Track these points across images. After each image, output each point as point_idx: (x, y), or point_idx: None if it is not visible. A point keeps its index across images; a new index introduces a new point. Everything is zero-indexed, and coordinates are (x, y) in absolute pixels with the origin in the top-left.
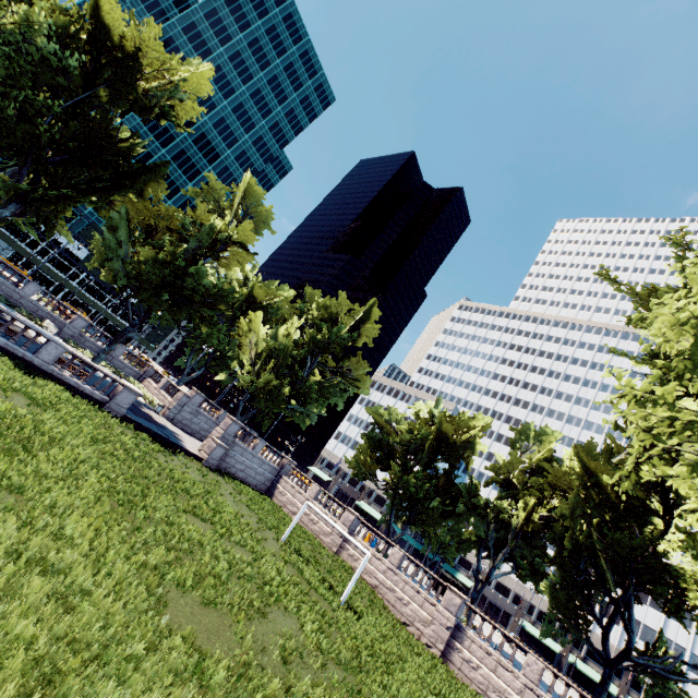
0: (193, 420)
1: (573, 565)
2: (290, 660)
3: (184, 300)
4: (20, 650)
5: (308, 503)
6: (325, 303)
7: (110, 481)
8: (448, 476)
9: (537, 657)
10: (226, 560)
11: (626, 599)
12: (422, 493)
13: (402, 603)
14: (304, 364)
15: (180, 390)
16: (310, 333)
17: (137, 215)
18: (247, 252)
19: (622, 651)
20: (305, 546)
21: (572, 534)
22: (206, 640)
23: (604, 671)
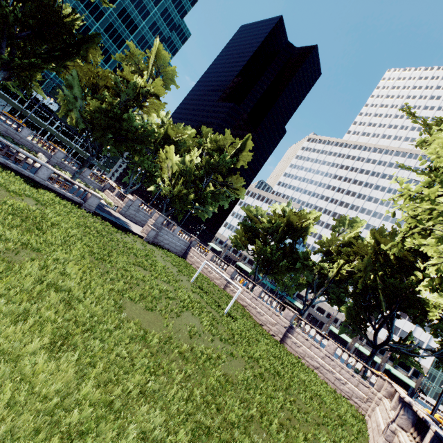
0: (136, 215)
1: (362, 297)
2: (194, 337)
3: (122, 138)
4: (49, 324)
5: (205, 261)
6: (215, 138)
7: (89, 247)
8: (292, 247)
9: (334, 342)
10: (158, 289)
11: (391, 315)
12: (275, 257)
13: (260, 315)
14: (203, 180)
15: (126, 197)
16: (205, 159)
17: (84, 76)
18: (160, 102)
19: (384, 341)
20: (205, 285)
21: (363, 281)
22: (148, 326)
23: (372, 350)
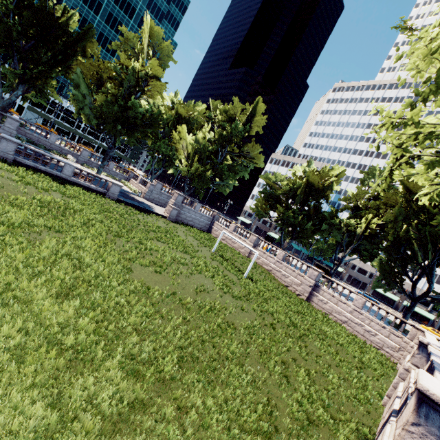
0: (160, 198)
1: (396, 250)
2: (200, 293)
3: (133, 126)
4: (58, 281)
5: (223, 231)
6: (224, 109)
7: (107, 227)
8: (316, 209)
9: (361, 296)
10: (170, 257)
11: (430, 265)
12: (297, 220)
13: (285, 277)
14: (218, 154)
15: (148, 182)
16: (217, 132)
17: (88, 73)
18: (161, 82)
19: (423, 293)
20: (228, 254)
21: (393, 232)
22: (154, 284)
23: (411, 303)
